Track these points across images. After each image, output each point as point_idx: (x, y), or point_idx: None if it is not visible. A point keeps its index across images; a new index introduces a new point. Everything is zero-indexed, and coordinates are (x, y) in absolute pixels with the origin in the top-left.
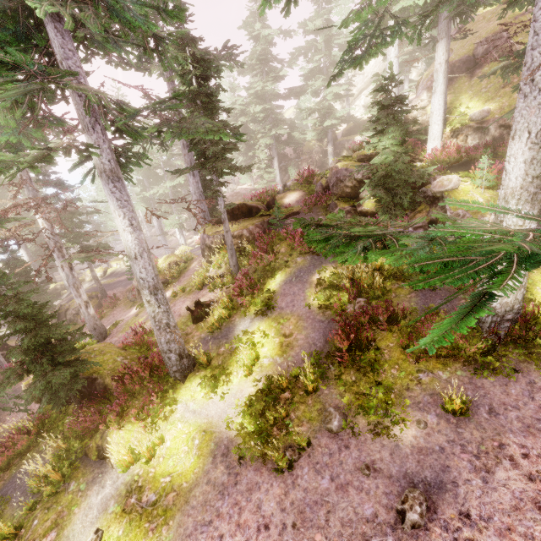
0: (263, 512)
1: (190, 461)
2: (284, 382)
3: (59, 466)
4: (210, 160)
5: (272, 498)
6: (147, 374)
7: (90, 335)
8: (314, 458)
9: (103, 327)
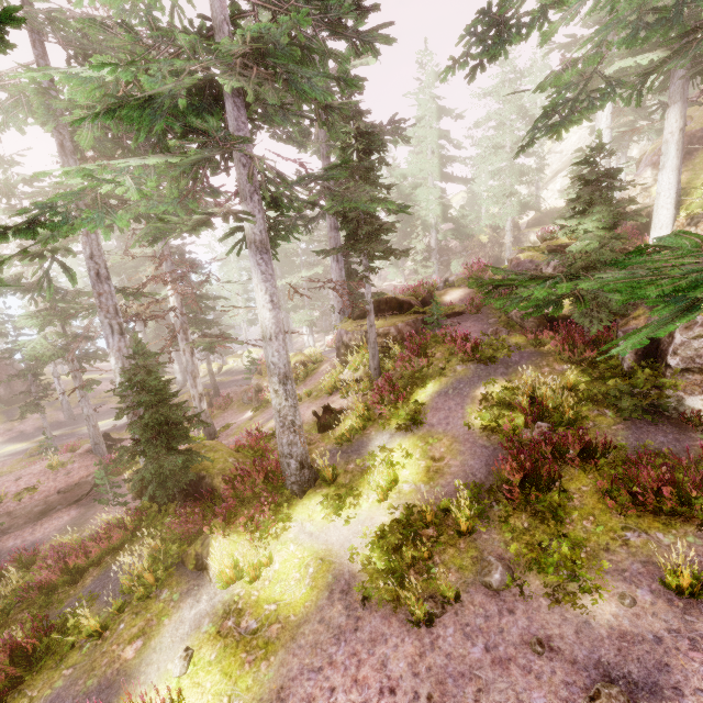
0: (389, 672)
1: (301, 591)
2: (429, 514)
3: (154, 568)
4: (361, 240)
5: (402, 656)
6: (261, 479)
7: (207, 423)
8: (464, 618)
9: (213, 427)
